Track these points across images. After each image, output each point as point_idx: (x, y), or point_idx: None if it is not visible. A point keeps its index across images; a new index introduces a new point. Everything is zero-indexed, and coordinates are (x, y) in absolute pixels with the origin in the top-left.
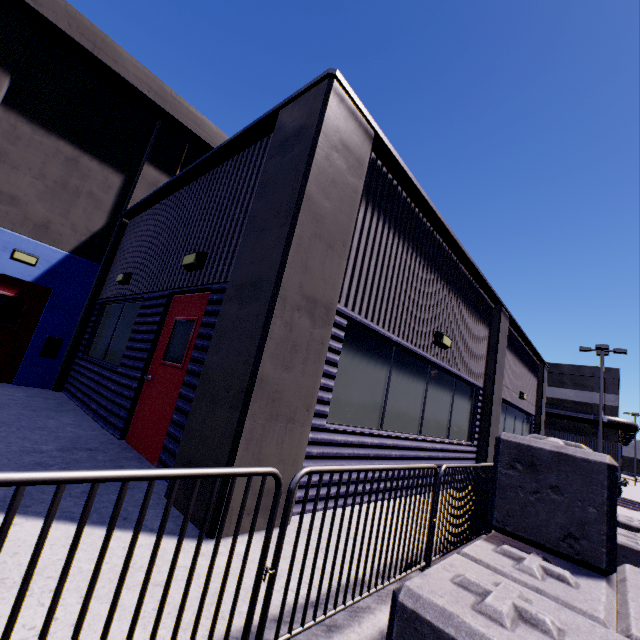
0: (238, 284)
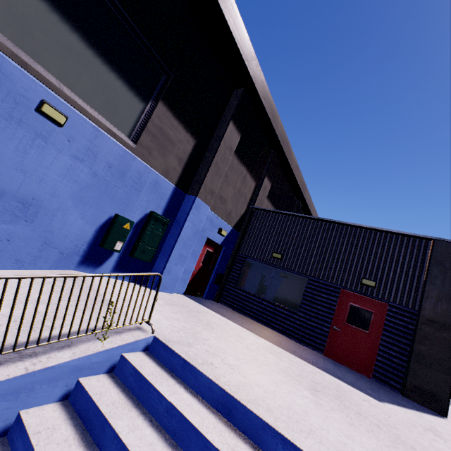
0: (429, 319)
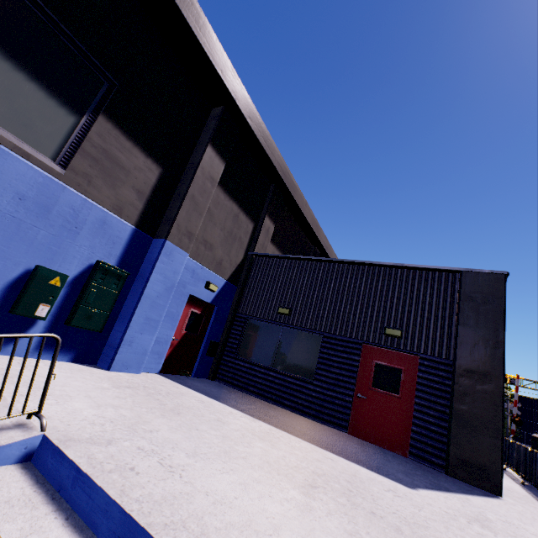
0: (467, 369)
